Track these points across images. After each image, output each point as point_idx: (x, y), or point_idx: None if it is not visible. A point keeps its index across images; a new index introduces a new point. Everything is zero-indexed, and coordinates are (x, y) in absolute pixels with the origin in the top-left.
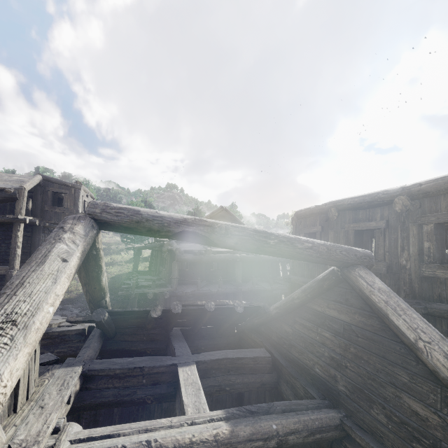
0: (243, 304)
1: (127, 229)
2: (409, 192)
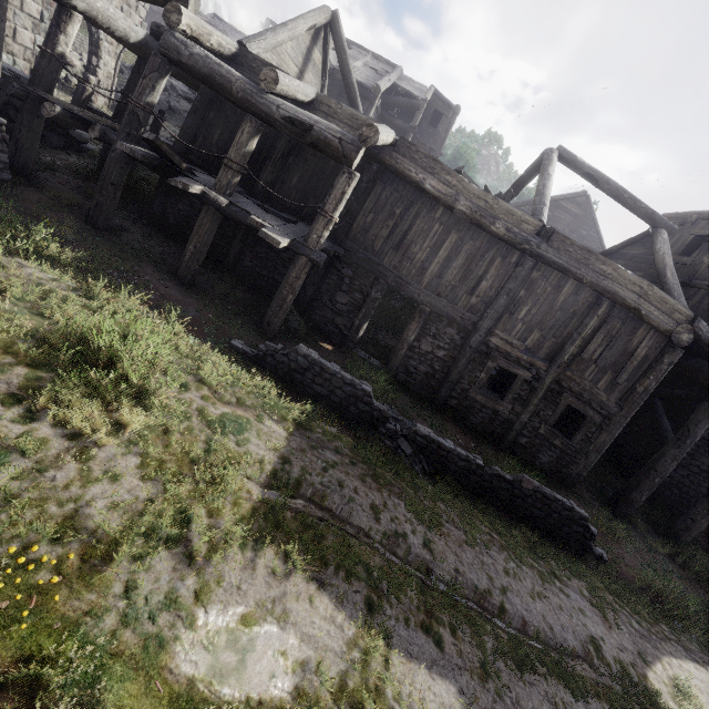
0: None
1: (566, 163)
2: None
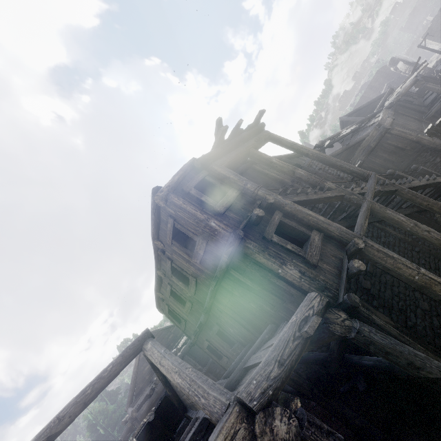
0: (153, 410)
1: None
2: (156, 268)
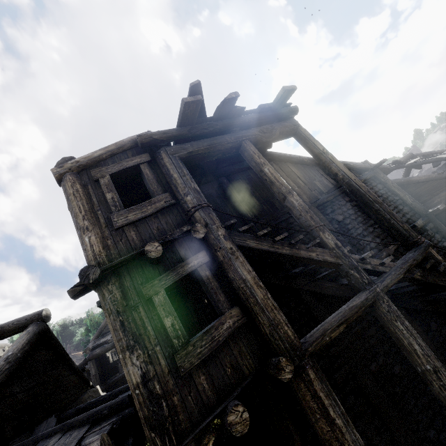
0: None
1: None
2: None
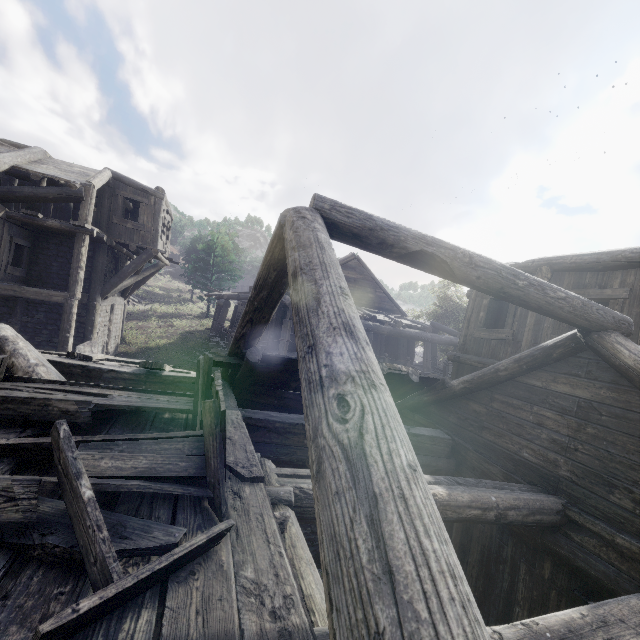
0: (418, 372)
1: (354, 238)
2: None
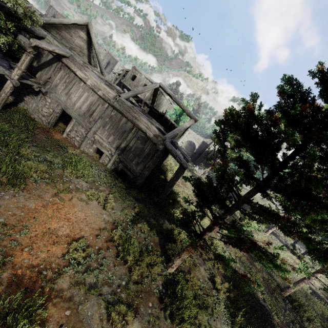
0: None
1: None
2: None
